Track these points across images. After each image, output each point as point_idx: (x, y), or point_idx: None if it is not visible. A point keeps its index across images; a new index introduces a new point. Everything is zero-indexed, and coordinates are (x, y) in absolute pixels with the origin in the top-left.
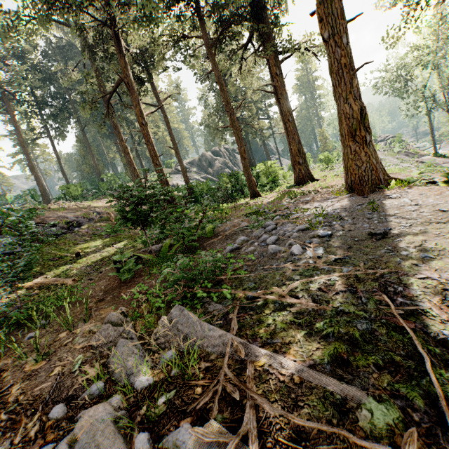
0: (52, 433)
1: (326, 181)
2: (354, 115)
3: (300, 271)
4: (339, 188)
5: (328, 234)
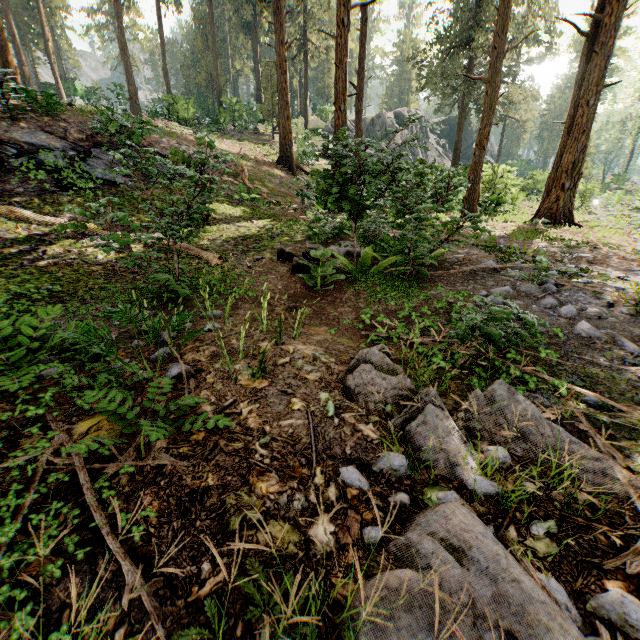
0: (367, 510)
1: (595, 232)
2: None
3: None
4: (632, 254)
5: None
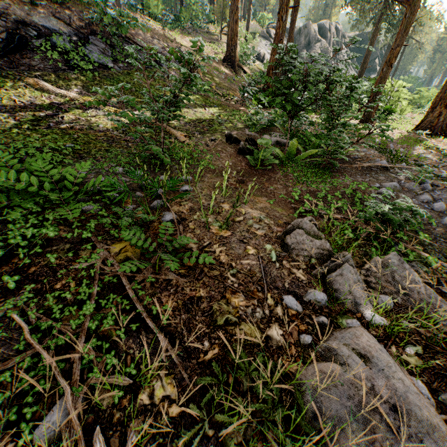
0: (301, 324)
1: None
2: None
3: None
4: None
5: None
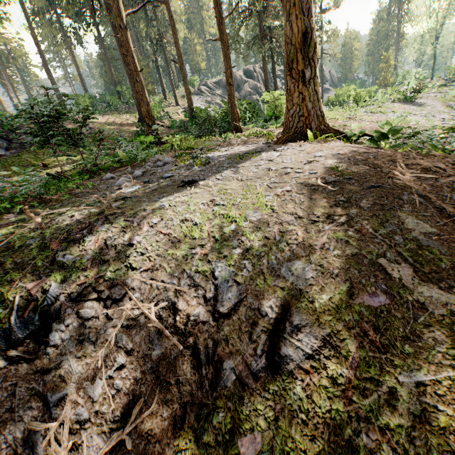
0: None
1: None
2: (293, 40)
3: (92, 202)
4: None
5: (167, 176)
